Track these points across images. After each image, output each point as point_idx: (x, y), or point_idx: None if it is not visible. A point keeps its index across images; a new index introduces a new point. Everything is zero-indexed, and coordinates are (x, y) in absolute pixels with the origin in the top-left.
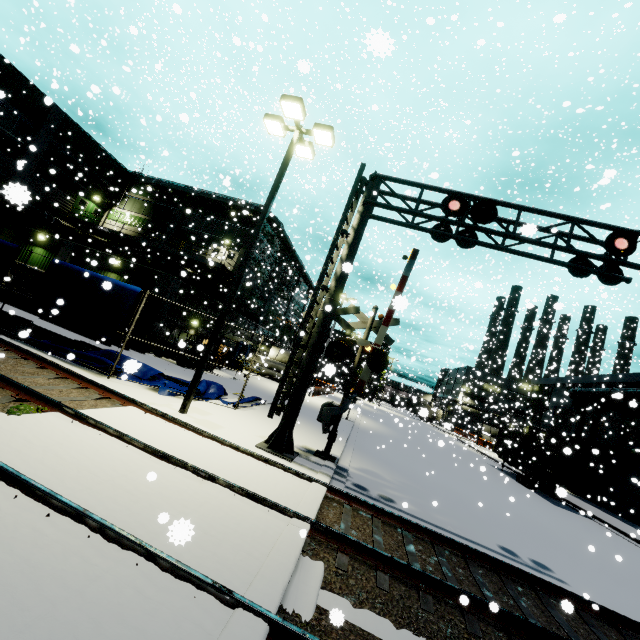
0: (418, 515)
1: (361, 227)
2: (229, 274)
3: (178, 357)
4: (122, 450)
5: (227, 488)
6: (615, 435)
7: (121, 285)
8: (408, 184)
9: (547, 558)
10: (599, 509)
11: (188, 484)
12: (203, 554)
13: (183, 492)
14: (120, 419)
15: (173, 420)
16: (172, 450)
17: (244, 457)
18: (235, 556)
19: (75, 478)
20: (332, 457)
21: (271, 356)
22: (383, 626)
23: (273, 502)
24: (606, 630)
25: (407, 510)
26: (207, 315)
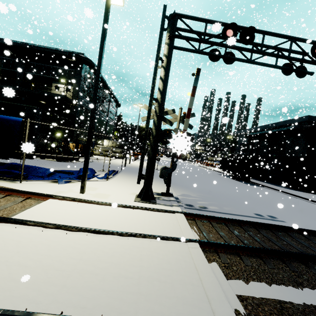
0: (220, 211)
1: (170, 55)
2: (70, 101)
3: (56, 157)
4: (65, 237)
5: (143, 238)
6: (266, 151)
7: (4, 118)
8: (197, 20)
9: (270, 212)
10: (262, 182)
11: (122, 246)
12: (172, 303)
13: (124, 254)
14: (48, 212)
15: (81, 201)
16: (95, 223)
17: (134, 211)
18: (188, 292)
19: (47, 282)
20: (170, 194)
21: (105, 145)
22: (265, 289)
23: (174, 238)
24: (315, 239)
25: (214, 210)
26: (75, 129)
